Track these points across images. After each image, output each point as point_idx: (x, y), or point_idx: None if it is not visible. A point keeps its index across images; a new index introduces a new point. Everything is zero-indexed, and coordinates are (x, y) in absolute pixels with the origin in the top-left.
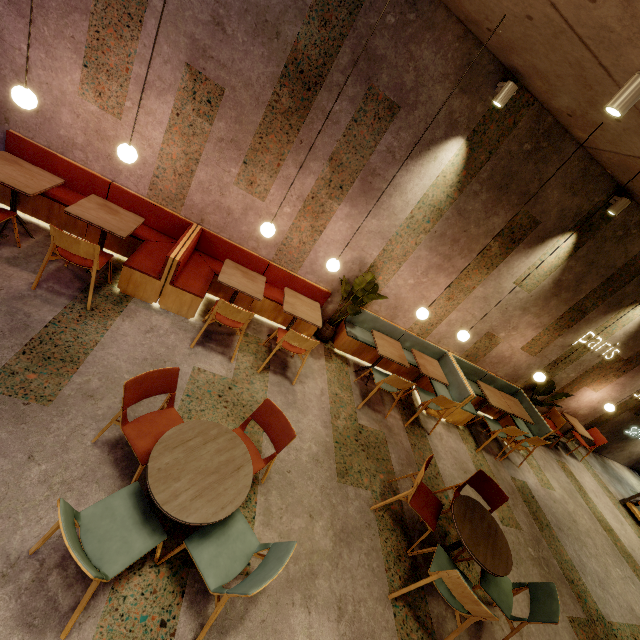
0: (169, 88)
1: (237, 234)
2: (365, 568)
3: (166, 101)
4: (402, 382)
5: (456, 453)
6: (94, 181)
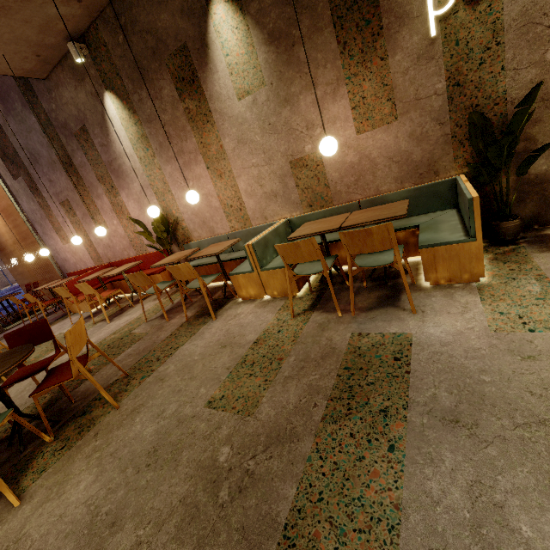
0: (65, 217)
1: (119, 254)
2: None
3: (69, 222)
4: (134, 277)
5: (239, 328)
6: (84, 273)
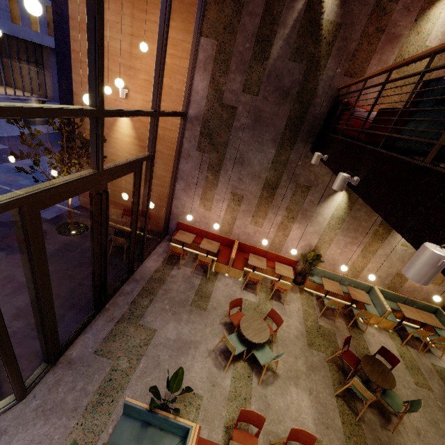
0: (225, 199)
1: (252, 241)
2: (322, 382)
3: (225, 203)
4: (337, 303)
5: (384, 344)
6: (202, 232)
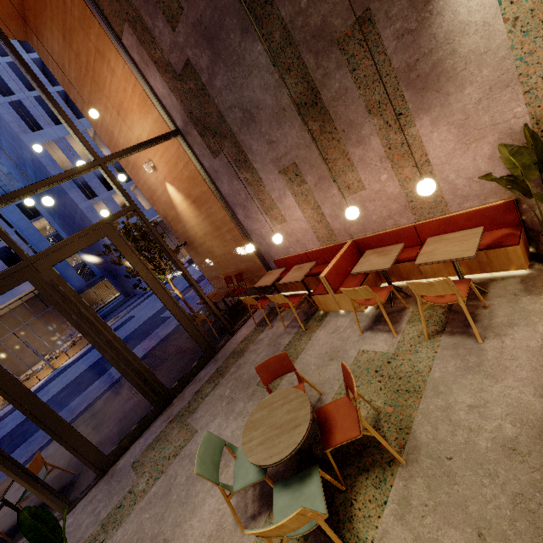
0: (284, 189)
1: (374, 225)
2: None
3: (288, 196)
4: None
5: None
6: (301, 257)
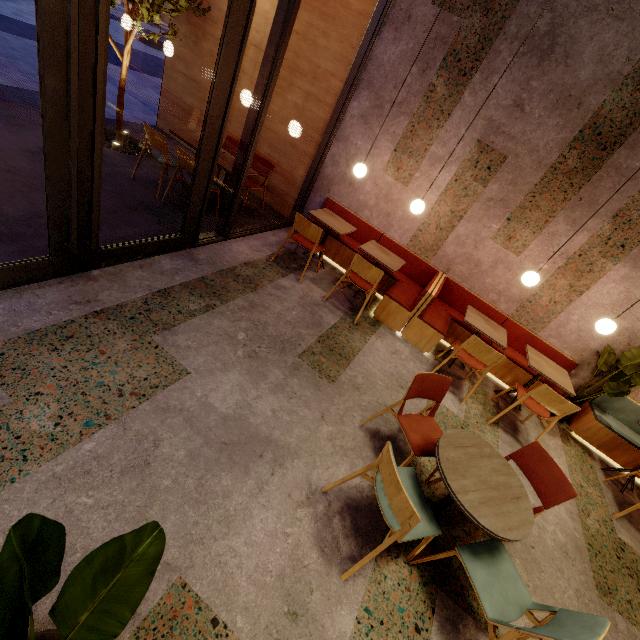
0: (455, 160)
1: (479, 285)
2: None
3: (449, 170)
4: None
5: None
6: (371, 232)
